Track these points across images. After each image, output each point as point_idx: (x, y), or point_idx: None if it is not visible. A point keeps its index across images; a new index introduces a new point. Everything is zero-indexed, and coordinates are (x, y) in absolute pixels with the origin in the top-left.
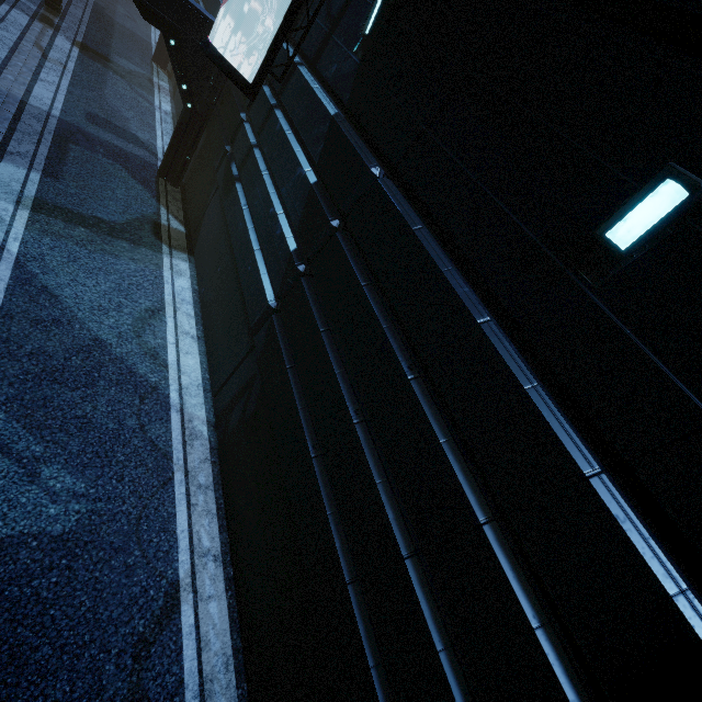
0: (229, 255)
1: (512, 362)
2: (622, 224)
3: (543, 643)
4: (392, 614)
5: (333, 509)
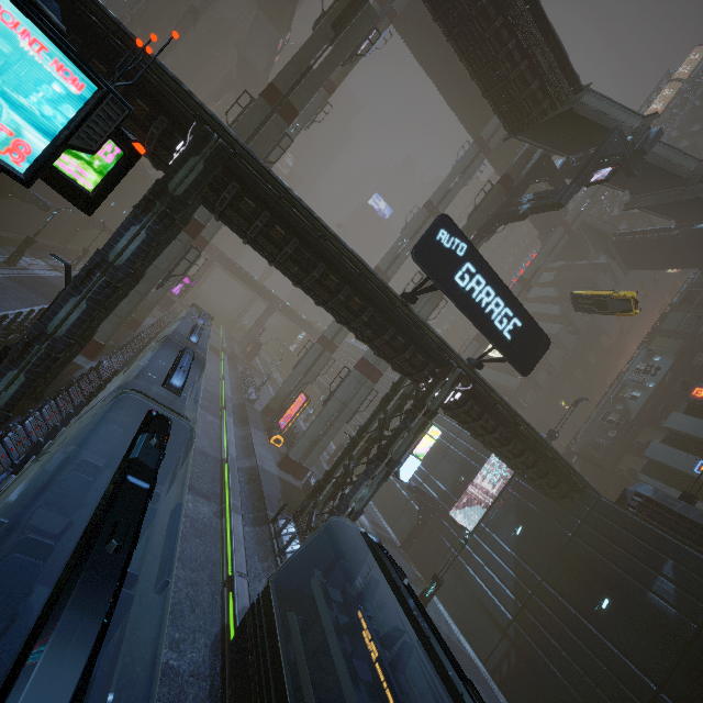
0: (468, 594)
1: (596, 632)
2: (602, 604)
3: (623, 688)
4: (596, 702)
5: (568, 684)
